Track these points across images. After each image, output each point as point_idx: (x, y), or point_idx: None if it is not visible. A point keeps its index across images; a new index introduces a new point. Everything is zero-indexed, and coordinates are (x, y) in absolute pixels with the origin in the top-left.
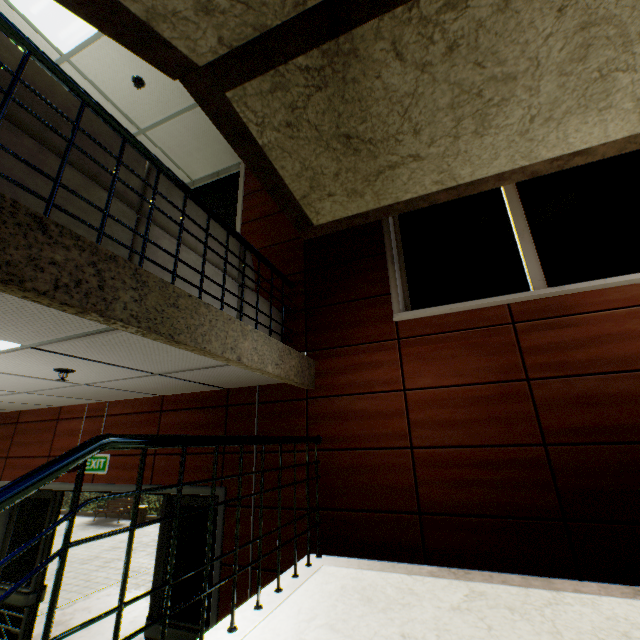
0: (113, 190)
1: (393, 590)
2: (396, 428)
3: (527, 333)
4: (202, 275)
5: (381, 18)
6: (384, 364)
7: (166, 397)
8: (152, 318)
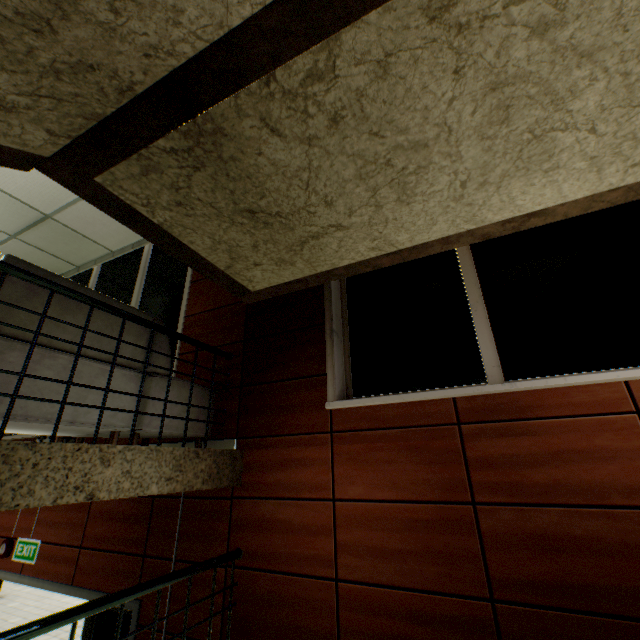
0: None
1: None
2: (321, 550)
3: (475, 439)
4: (68, 384)
5: (237, 95)
6: (314, 463)
7: None
8: None
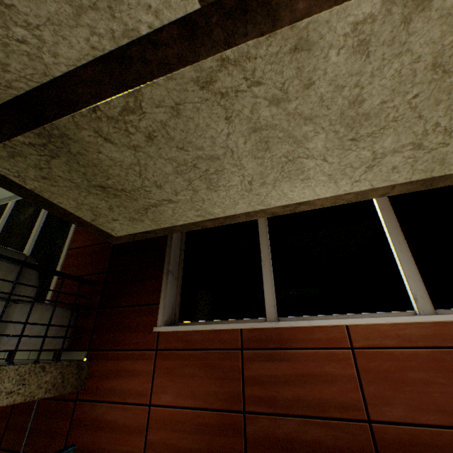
0: None
1: None
2: (135, 447)
3: (251, 361)
4: None
5: (73, 115)
6: (141, 374)
7: None
8: None
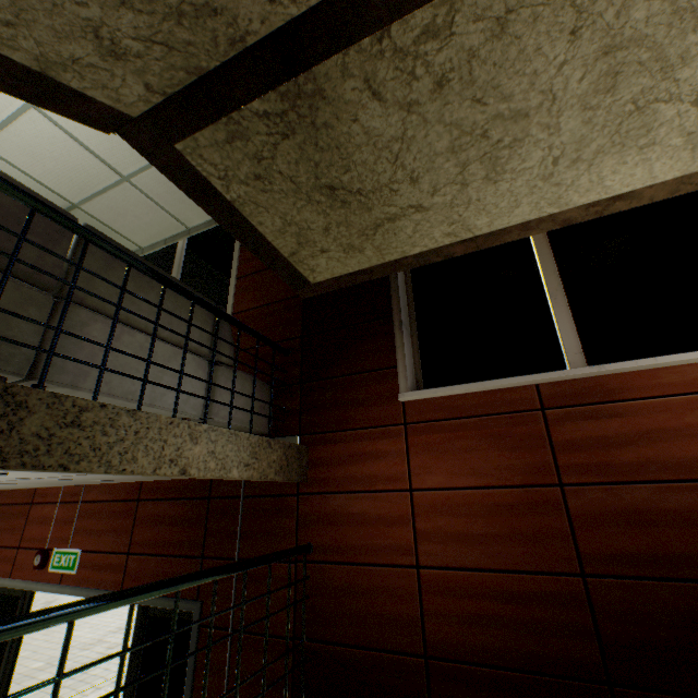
0: (7, 276)
1: None
2: (400, 539)
3: (560, 423)
4: (148, 362)
5: (346, 52)
6: (388, 455)
7: (145, 483)
8: (30, 449)
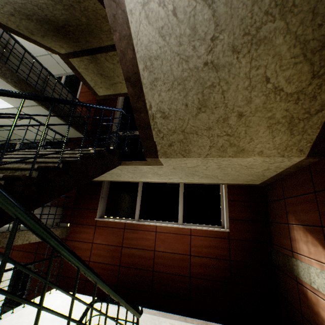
0: None
1: (64, 303)
2: (87, 254)
3: (127, 232)
4: None
5: None
6: (90, 233)
7: None
8: None
